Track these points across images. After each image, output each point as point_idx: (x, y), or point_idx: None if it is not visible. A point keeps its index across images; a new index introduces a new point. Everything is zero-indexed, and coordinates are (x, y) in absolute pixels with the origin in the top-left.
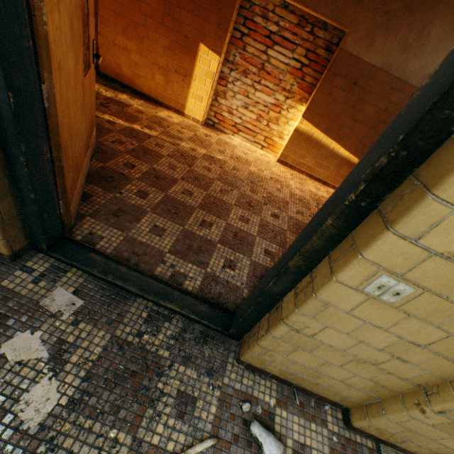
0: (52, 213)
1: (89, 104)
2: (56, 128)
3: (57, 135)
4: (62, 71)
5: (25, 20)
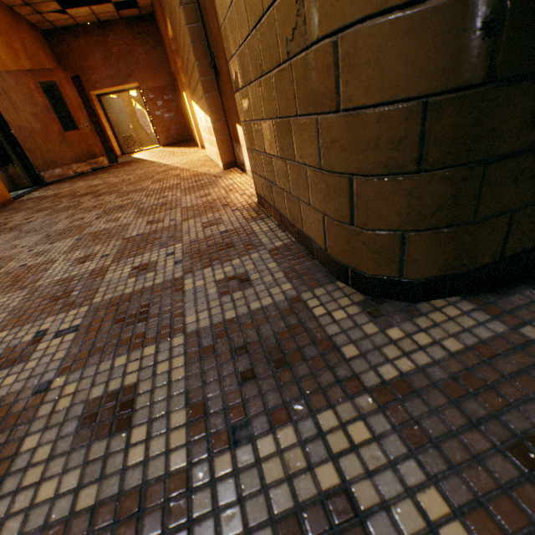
0: (31, 171)
1: (80, 144)
2: (20, 143)
3: (22, 145)
4: (24, 128)
5: (0, 118)
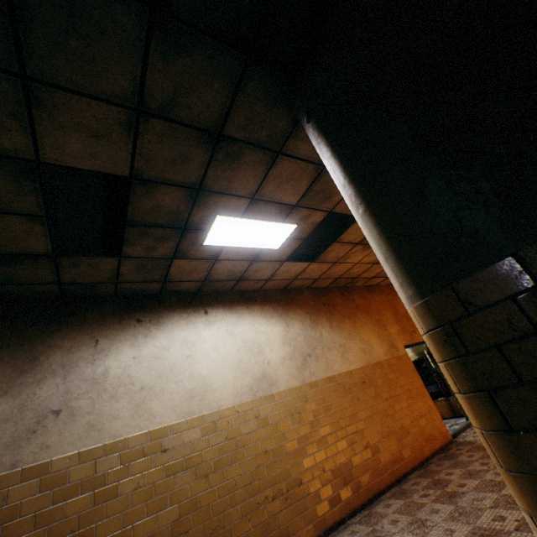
0: None
1: None
2: None
3: None
4: None
5: None
